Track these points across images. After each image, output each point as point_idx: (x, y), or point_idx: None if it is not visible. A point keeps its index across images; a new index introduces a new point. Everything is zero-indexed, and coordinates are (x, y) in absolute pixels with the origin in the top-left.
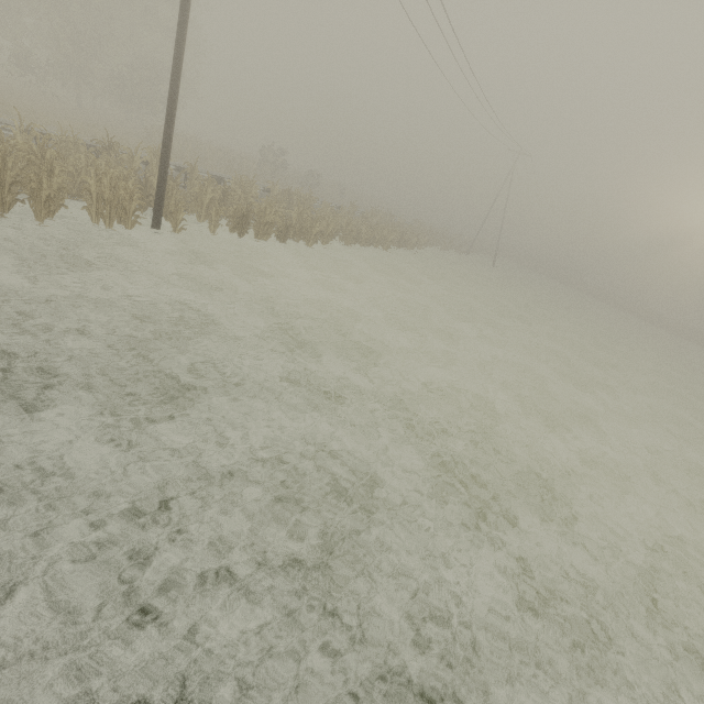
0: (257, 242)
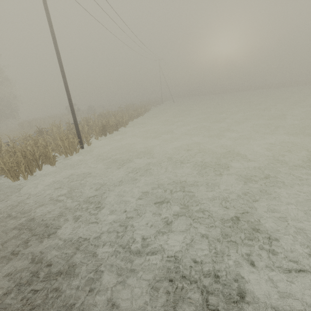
0: (111, 135)
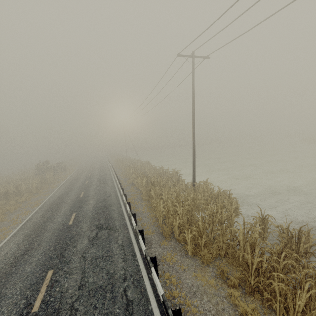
0: None
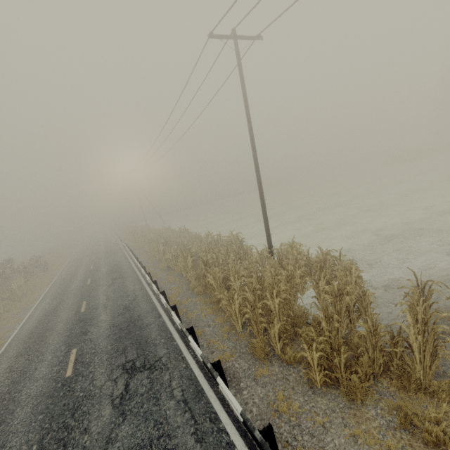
0: None
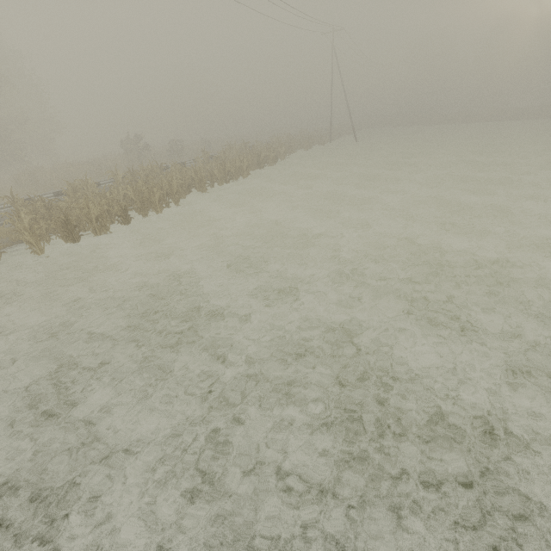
0: (99, 238)
